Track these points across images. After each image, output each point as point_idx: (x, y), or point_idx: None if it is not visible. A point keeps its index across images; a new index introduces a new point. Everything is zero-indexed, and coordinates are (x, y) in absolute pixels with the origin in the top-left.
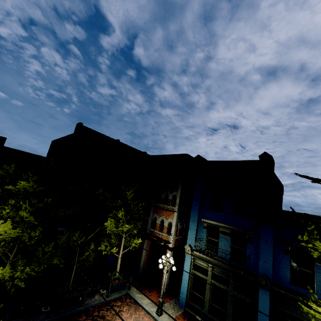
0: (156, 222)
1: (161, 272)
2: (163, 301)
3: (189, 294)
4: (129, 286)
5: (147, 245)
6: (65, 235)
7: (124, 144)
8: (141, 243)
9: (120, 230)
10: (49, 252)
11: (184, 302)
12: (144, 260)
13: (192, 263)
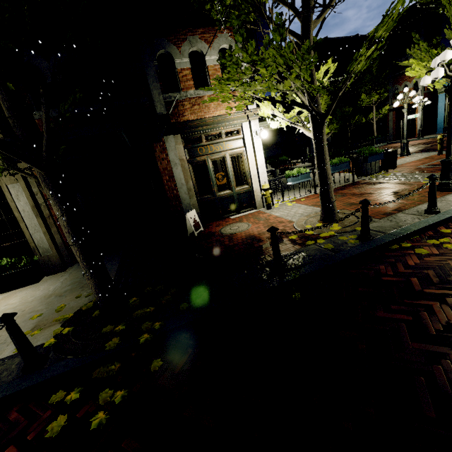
0: (398, 92)
1: (413, 127)
2: (422, 129)
3: (446, 122)
4: (387, 140)
5: (392, 116)
6: (339, 112)
7: (332, 39)
8: (384, 119)
9: (371, 101)
10: (335, 122)
11: (441, 129)
12: (392, 128)
13: (447, 98)
